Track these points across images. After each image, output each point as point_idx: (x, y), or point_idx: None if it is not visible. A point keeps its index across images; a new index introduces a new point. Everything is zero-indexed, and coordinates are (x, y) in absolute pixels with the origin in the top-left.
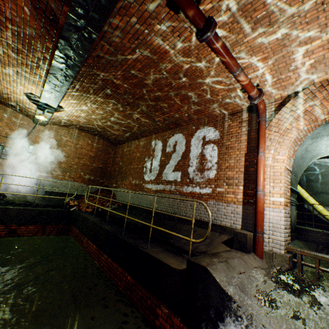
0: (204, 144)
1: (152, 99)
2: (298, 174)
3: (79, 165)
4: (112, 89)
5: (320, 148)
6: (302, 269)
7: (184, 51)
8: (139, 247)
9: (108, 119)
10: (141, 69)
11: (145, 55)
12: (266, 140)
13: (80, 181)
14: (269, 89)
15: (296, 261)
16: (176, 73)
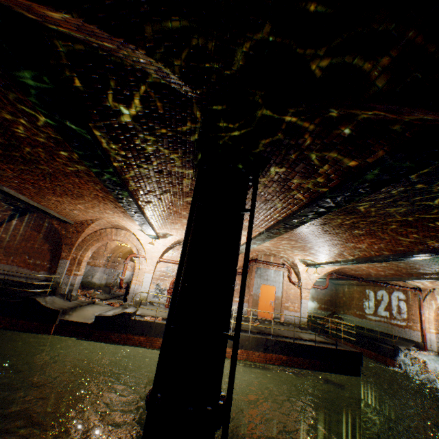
0: (398, 300)
1: None
2: None
3: (318, 299)
4: None
5: None
6: None
7: None
8: (375, 342)
9: None
10: None
11: None
12: (424, 306)
13: (319, 309)
14: (420, 286)
15: None
16: None
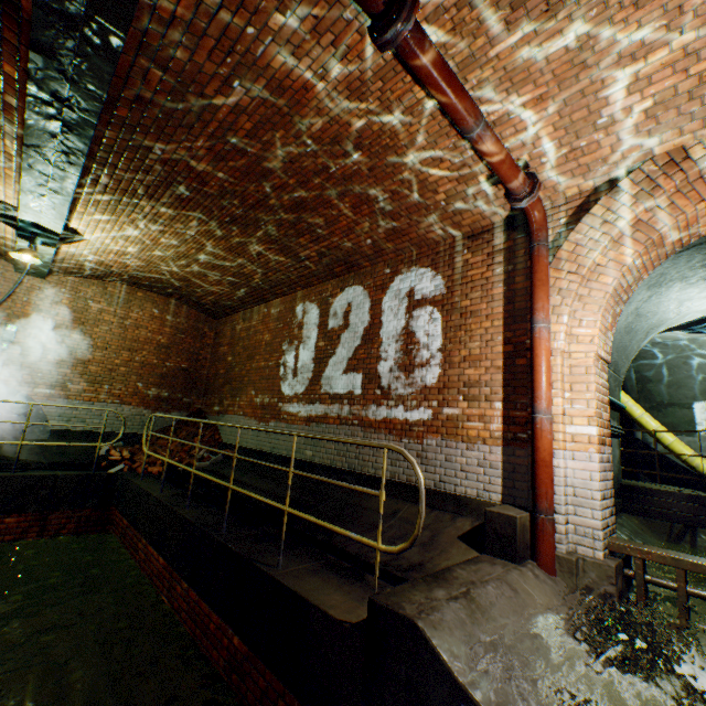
0: (411, 307)
1: (287, 207)
2: (622, 366)
3: (134, 366)
4: (191, 184)
5: (665, 309)
6: (646, 594)
7: (349, 84)
8: (257, 564)
9: (193, 257)
10: (251, 133)
11: (257, 96)
12: (551, 292)
13: (136, 403)
14: (551, 175)
15: (633, 576)
16: (336, 140)
